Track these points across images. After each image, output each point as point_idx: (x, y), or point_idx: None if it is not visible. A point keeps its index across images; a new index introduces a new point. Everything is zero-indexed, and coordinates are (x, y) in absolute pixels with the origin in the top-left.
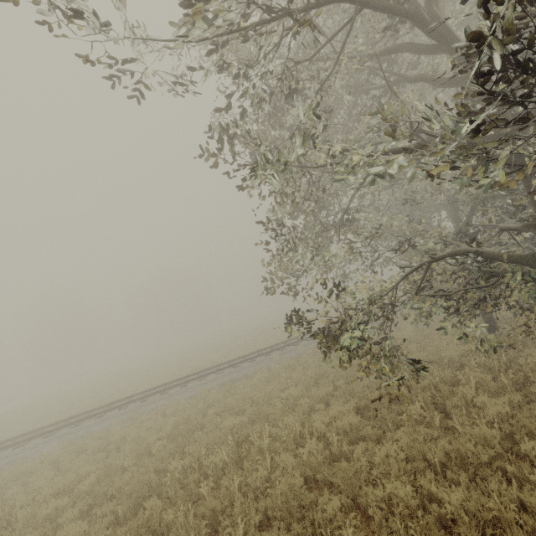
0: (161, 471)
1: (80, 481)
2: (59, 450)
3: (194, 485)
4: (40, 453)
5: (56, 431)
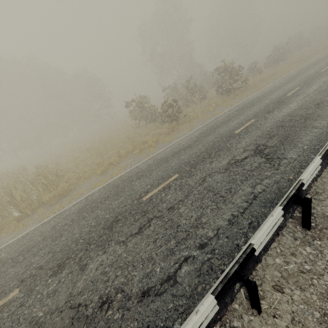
0: None
1: None
2: None
3: None
4: None
5: None
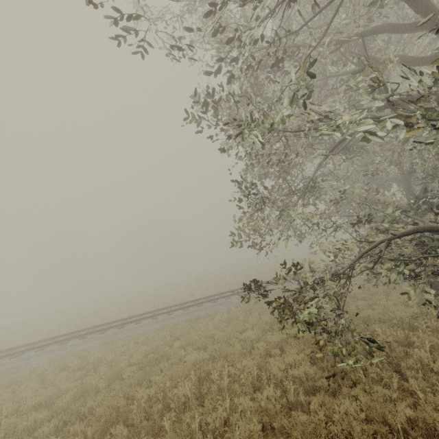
0: (129, 395)
1: (60, 395)
2: (47, 364)
3: (158, 415)
4: (31, 365)
5: (46, 347)
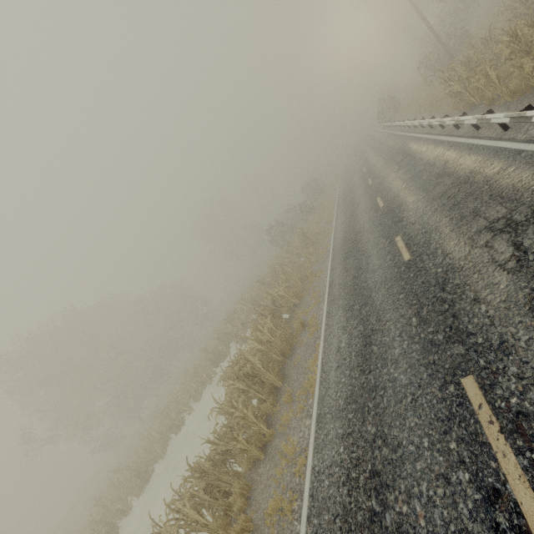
0: None
1: None
2: None
3: None
4: None
5: None
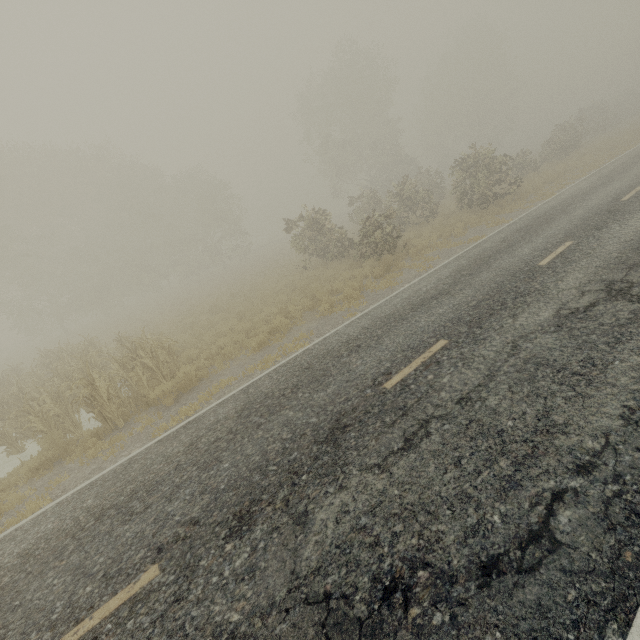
0: None
1: None
2: None
3: None
4: None
5: None
